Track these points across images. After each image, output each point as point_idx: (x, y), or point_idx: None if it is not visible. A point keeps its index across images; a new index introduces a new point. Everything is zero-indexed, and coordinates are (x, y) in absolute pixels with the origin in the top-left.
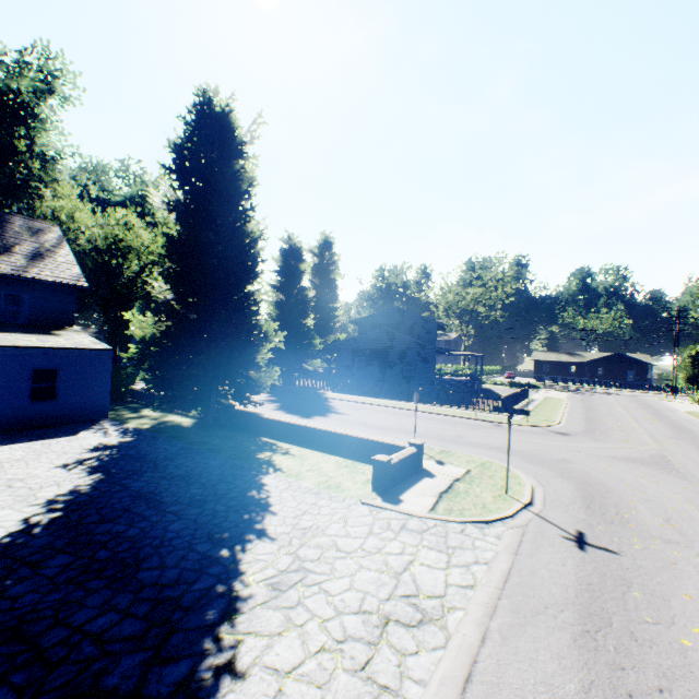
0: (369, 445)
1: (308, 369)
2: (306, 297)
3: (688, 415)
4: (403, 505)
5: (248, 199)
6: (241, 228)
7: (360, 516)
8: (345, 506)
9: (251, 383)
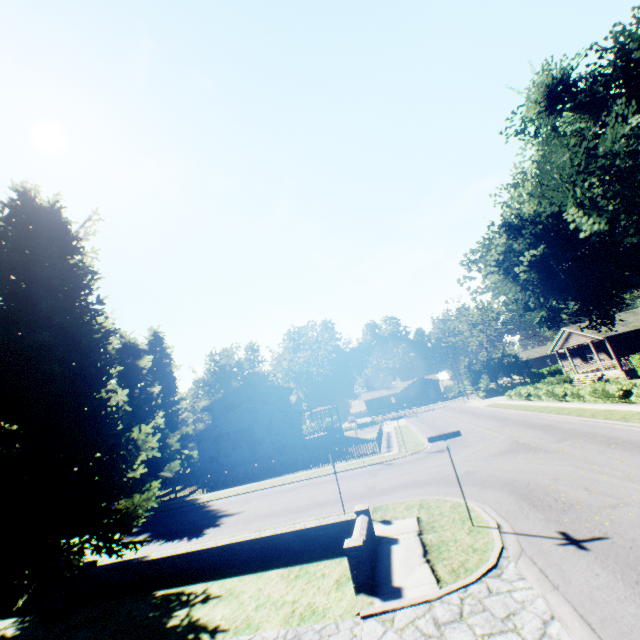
0: (310, 534)
1: (166, 476)
2: (152, 394)
3: (490, 407)
4: (408, 592)
5: (88, 293)
6: (89, 323)
7: (379, 638)
8: (348, 635)
9: (125, 517)
